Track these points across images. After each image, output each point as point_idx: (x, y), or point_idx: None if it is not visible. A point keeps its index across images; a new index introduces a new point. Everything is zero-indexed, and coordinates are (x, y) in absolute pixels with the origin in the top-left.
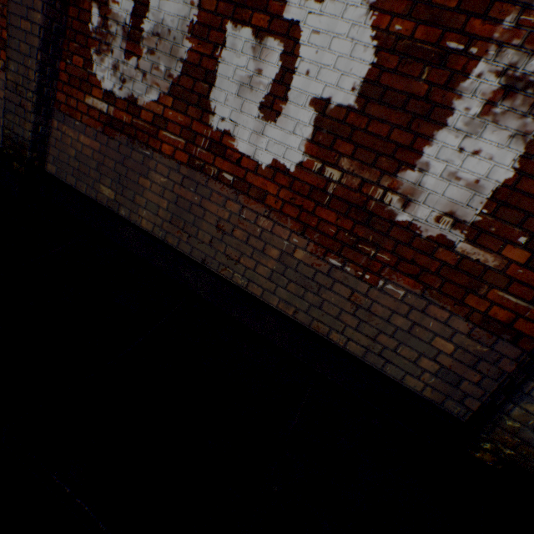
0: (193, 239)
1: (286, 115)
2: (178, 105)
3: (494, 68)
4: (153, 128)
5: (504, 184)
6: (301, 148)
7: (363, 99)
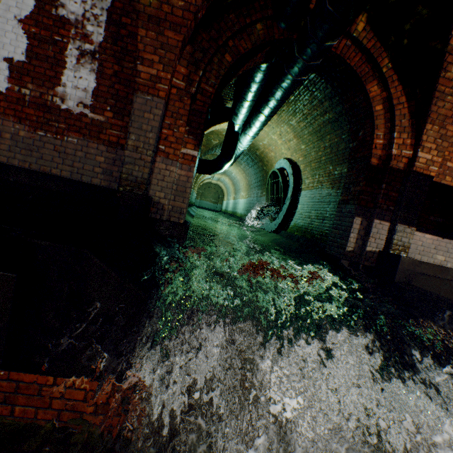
0: None
1: None
2: None
3: (75, 47)
4: None
5: (95, 89)
6: (6, 81)
7: (29, 58)
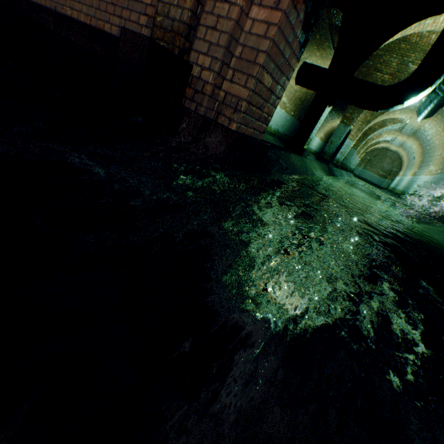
0: None
1: None
2: None
3: None
4: None
5: None
6: None
7: None
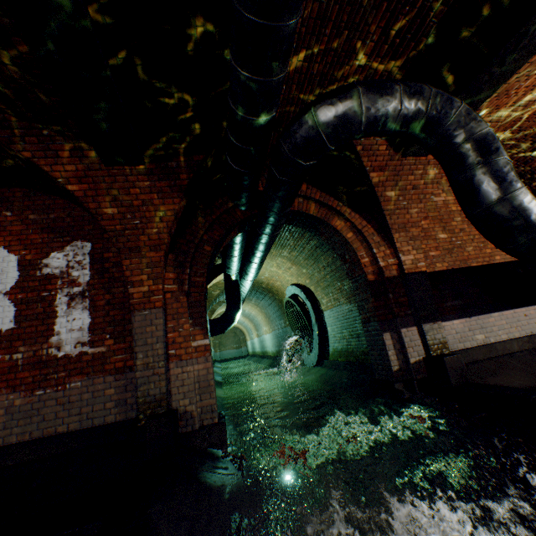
0: None
1: None
2: None
3: (64, 294)
4: None
5: (91, 323)
6: None
7: (18, 323)
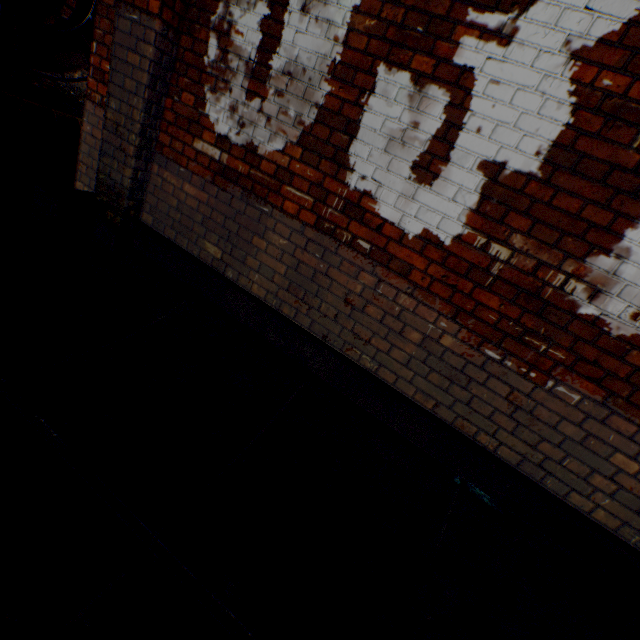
0: (314, 312)
1: (445, 178)
2: (308, 157)
3: None
4: (275, 182)
5: None
6: (461, 218)
7: (549, 166)
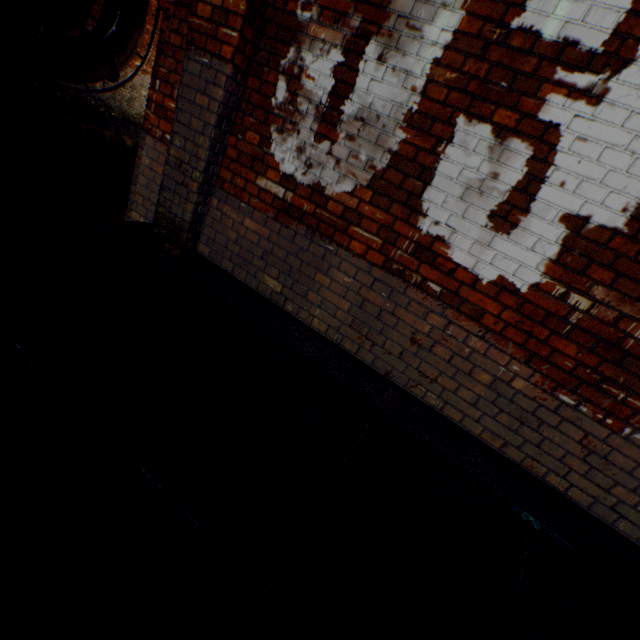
0: (378, 349)
1: (524, 228)
2: (378, 200)
3: None
4: (341, 222)
5: None
6: (539, 267)
7: (636, 223)
